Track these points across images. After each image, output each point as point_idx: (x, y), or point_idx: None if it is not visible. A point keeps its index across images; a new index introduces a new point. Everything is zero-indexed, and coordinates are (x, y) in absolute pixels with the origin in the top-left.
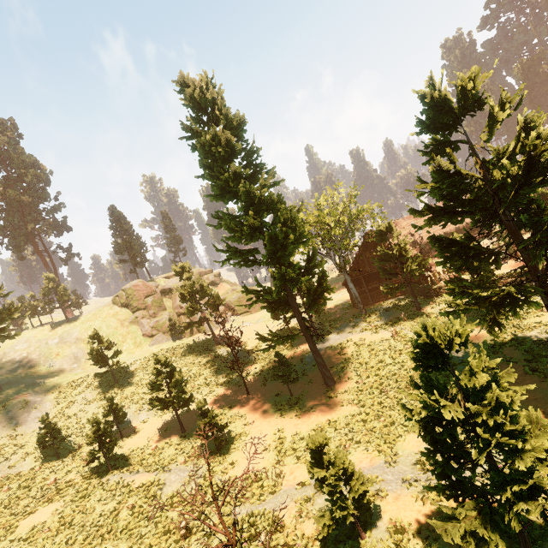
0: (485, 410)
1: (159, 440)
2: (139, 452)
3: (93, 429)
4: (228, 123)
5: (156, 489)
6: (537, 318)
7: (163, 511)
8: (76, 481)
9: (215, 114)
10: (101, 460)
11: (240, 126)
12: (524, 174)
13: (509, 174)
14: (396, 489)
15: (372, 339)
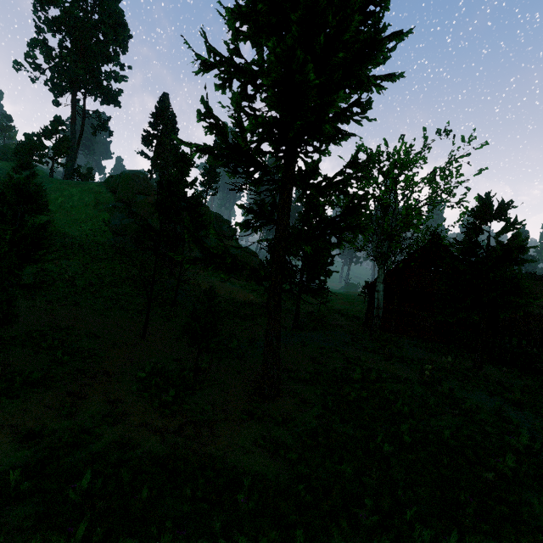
0: None
1: None
2: None
3: None
4: None
5: None
6: None
7: None
8: None
9: None
10: None
11: None
12: None
13: None
14: None
15: (380, 367)
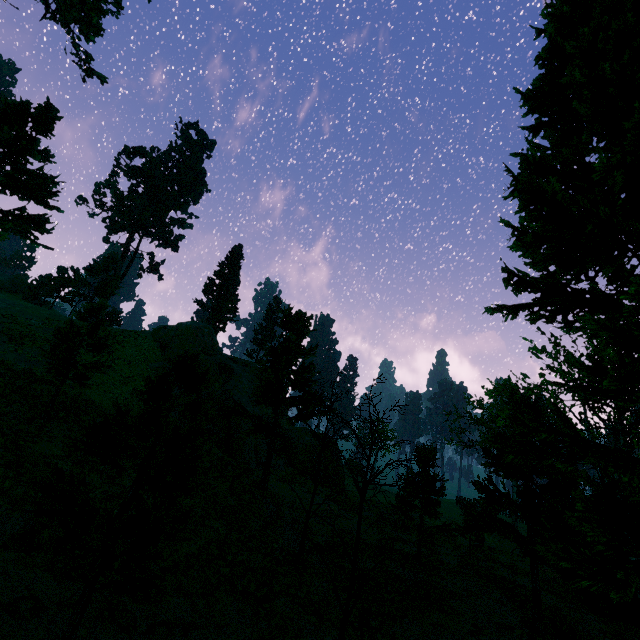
0: None
1: None
2: None
3: None
4: None
5: None
6: None
7: None
8: None
9: None
10: None
11: None
12: None
13: None
14: None
15: None
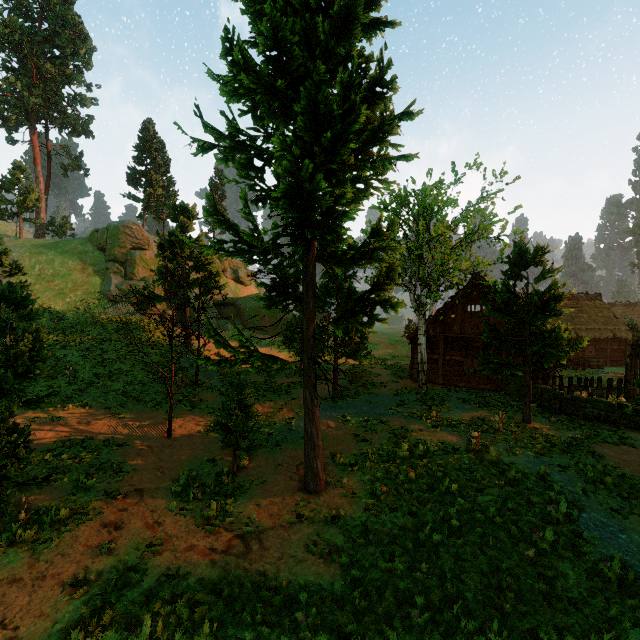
0: None
1: None
2: None
3: None
4: None
5: None
6: None
7: None
8: None
9: None
10: None
11: None
12: None
13: None
14: None
15: (427, 437)
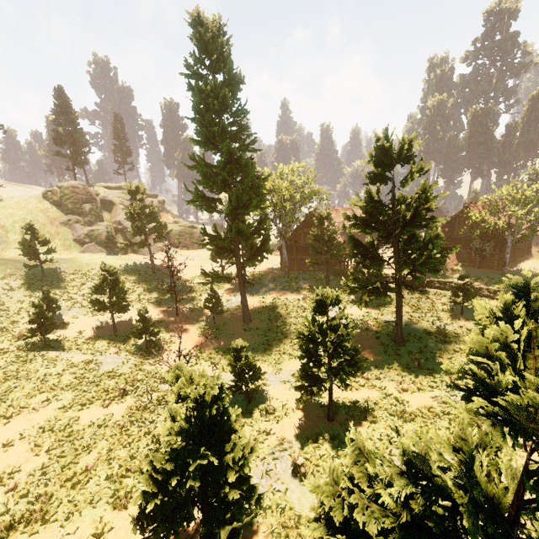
0: (334, 336)
1: (92, 334)
2: (73, 339)
3: (37, 311)
4: (228, 78)
5: (94, 365)
6: (394, 308)
7: (102, 379)
8: (12, 350)
9: (219, 64)
10: (33, 339)
11: (237, 84)
12: (410, 219)
13: (403, 215)
14: (276, 384)
15: (288, 297)
